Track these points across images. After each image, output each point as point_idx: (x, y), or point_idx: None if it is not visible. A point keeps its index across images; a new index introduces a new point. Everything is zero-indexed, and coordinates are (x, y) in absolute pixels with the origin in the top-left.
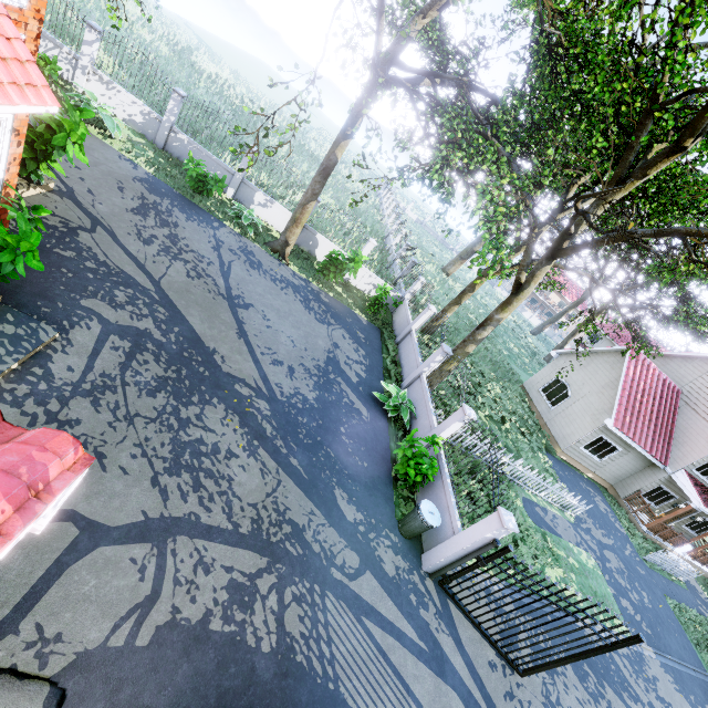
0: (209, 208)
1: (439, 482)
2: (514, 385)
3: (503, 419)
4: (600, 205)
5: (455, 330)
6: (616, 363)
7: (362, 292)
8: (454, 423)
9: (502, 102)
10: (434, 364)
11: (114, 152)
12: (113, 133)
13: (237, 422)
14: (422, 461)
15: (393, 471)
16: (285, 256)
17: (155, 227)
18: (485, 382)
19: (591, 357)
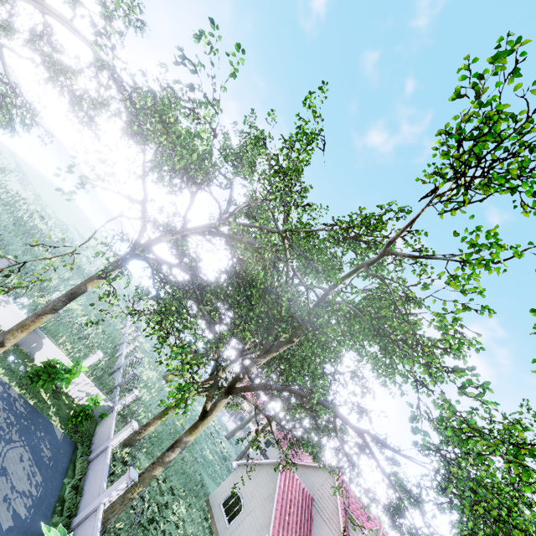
0: None
1: None
2: (201, 499)
3: None
4: (257, 362)
5: (158, 439)
6: (274, 475)
7: (72, 399)
8: None
9: (211, 288)
10: (116, 492)
11: None
12: None
13: None
14: None
15: None
16: None
17: None
18: (172, 500)
19: (259, 469)
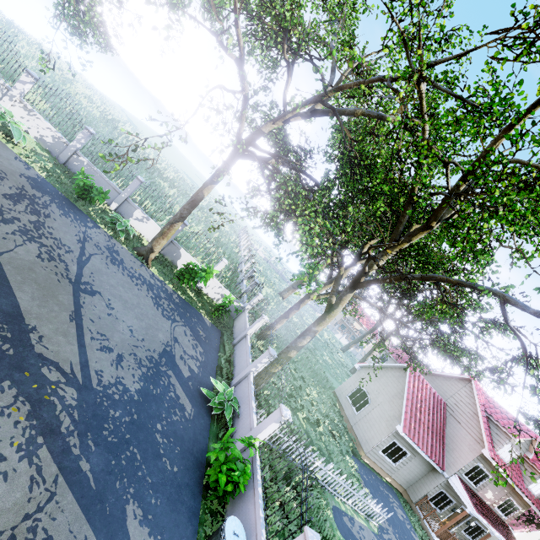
0: (89, 212)
1: (251, 492)
2: (328, 391)
3: (318, 422)
4: (384, 255)
5: (284, 340)
6: (401, 377)
7: (211, 299)
8: (271, 423)
9: (321, 183)
10: (261, 365)
11: (12, 153)
12: (17, 140)
13: (25, 411)
14: (234, 466)
15: (205, 478)
16: (149, 260)
17: (23, 212)
18: (305, 386)
19: (383, 371)
